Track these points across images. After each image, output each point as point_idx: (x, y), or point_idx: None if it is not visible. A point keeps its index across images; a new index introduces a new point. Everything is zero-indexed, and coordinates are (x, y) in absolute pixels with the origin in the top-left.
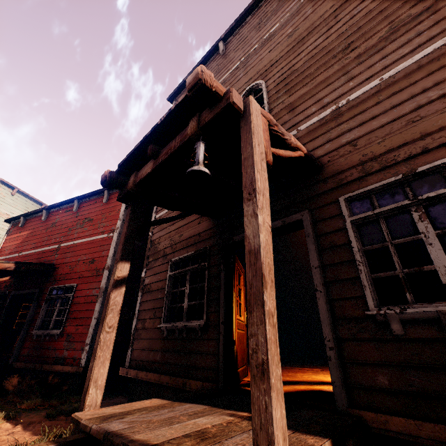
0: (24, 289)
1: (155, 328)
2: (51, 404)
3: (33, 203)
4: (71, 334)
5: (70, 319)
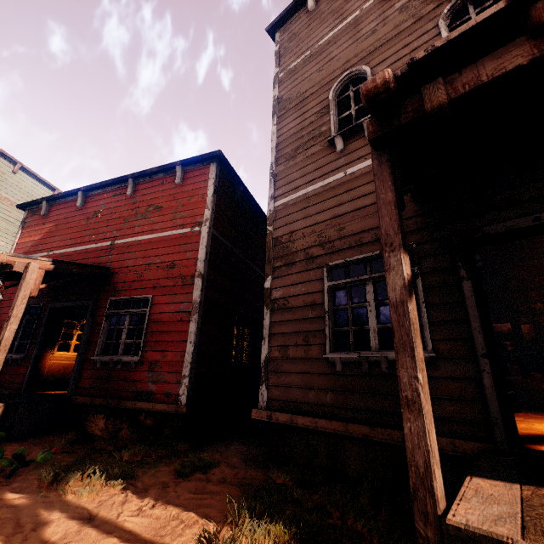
0: (67, 301)
1: (310, 359)
2: (158, 454)
3: (43, 187)
4: (156, 363)
5: (151, 342)
